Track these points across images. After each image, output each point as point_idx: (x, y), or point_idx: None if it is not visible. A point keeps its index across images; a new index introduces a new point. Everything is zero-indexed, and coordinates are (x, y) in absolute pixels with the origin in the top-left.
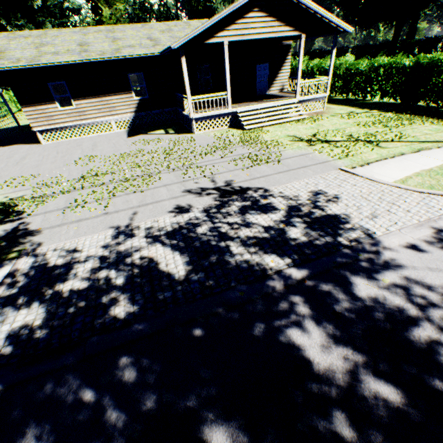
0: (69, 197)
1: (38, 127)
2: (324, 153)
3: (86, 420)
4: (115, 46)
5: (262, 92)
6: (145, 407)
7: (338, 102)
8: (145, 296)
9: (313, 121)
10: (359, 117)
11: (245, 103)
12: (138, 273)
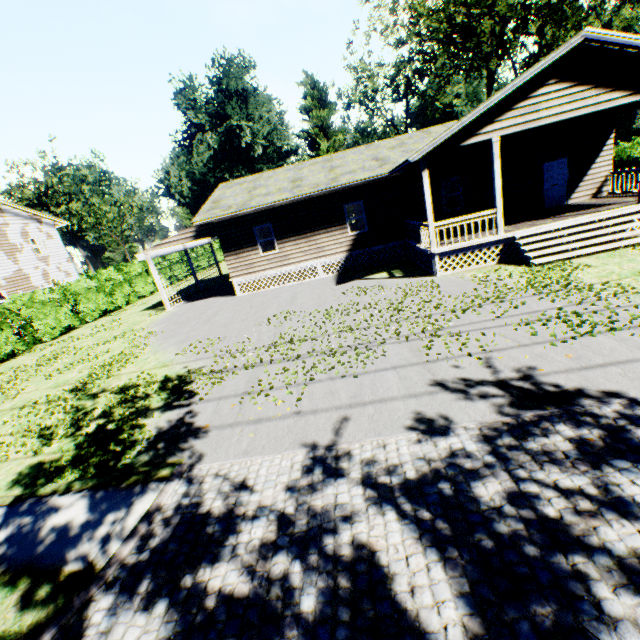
0: (252, 375)
1: (236, 276)
2: None
3: None
4: (331, 175)
5: (555, 202)
6: None
7: None
8: None
9: None
10: None
11: (525, 222)
12: (345, 590)
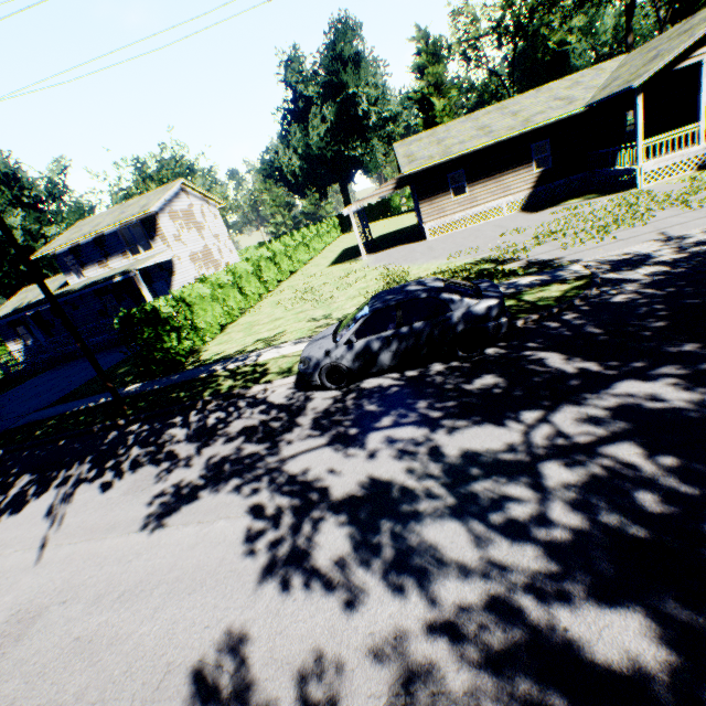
0: (548, 245)
1: (428, 222)
2: None
3: None
4: (519, 119)
5: None
6: None
7: None
8: None
9: None
10: None
11: None
12: None
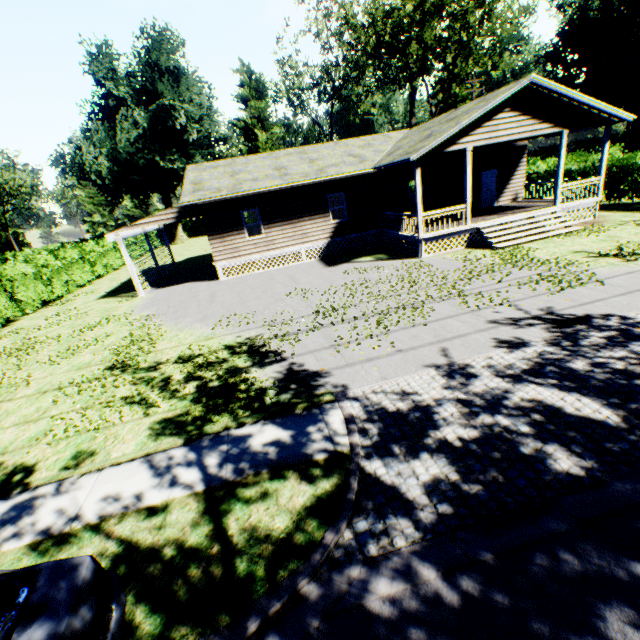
0: (324, 334)
1: (221, 260)
2: None
3: None
4: (315, 167)
5: (488, 204)
6: None
7: (606, 208)
8: (588, 447)
9: (593, 232)
10: None
11: (477, 217)
12: (540, 418)
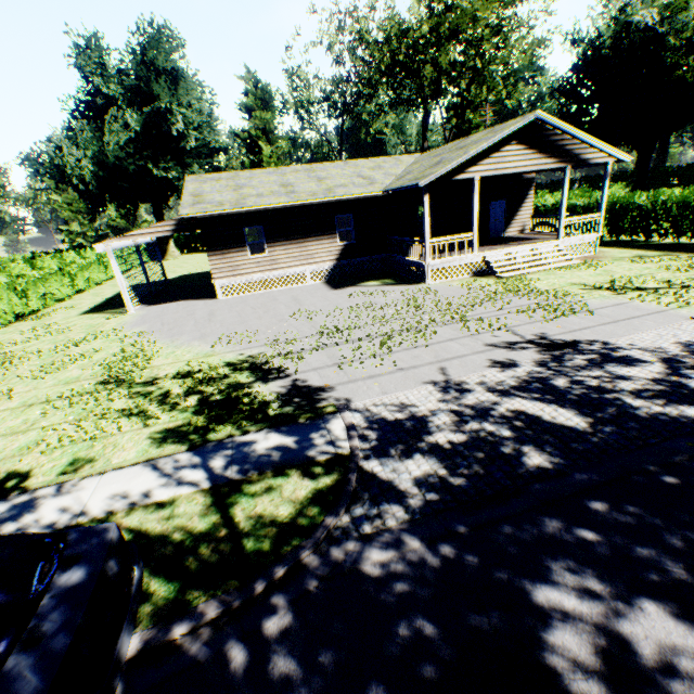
0: (328, 353)
1: (220, 278)
2: (648, 302)
3: (611, 555)
4: (324, 186)
5: (496, 234)
6: (676, 545)
7: (607, 245)
8: (557, 447)
9: (592, 267)
10: (659, 260)
11: (484, 247)
12: (521, 425)
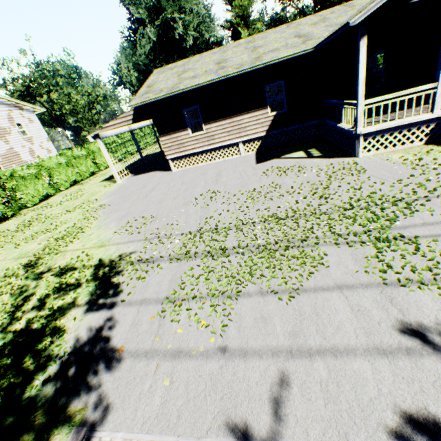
0: (176, 272)
1: (170, 154)
2: None
3: None
4: (254, 55)
5: None
6: None
7: None
8: None
9: None
10: None
11: None
12: None
